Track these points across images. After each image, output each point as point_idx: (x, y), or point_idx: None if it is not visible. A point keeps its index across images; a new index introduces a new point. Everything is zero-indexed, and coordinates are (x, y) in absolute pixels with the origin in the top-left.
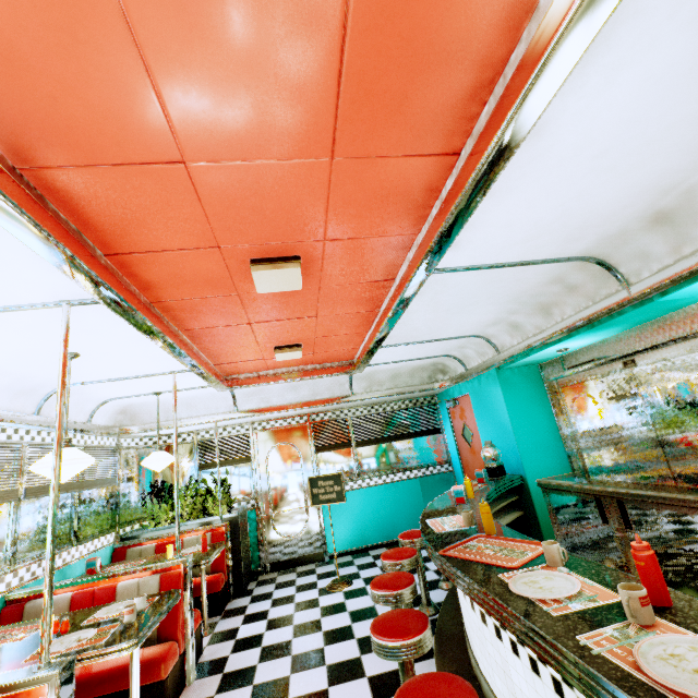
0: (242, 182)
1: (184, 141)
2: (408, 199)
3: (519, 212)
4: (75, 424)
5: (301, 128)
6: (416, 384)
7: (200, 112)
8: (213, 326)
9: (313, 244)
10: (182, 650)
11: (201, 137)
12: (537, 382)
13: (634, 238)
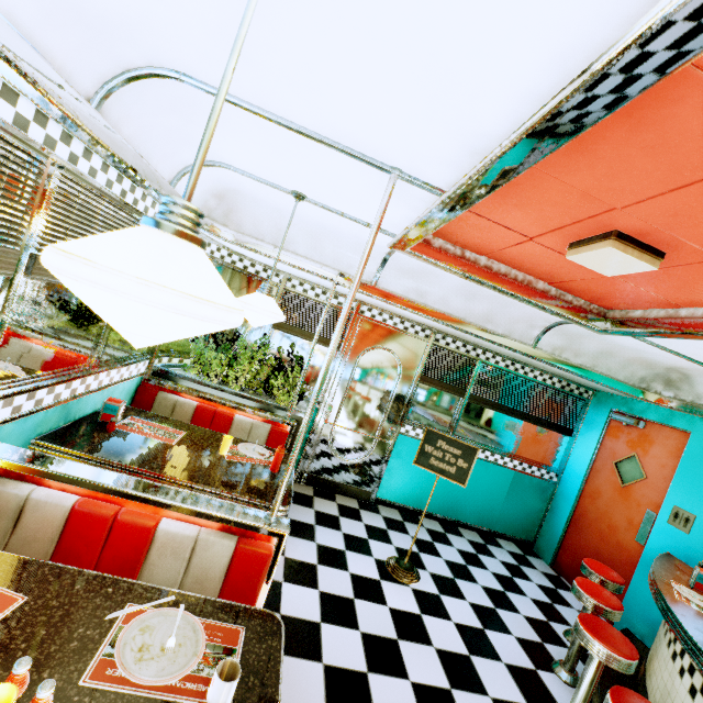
0: None
1: None
2: None
3: None
4: (153, 176)
5: None
6: (619, 378)
7: None
8: None
9: None
10: None
11: None
12: None
13: None
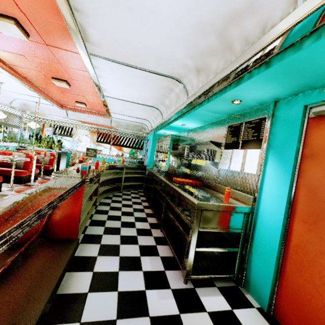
0: (41, 62)
1: (23, 53)
2: (89, 78)
3: (119, 90)
4: (5, 103)
5: (50, 59)
6: (134, 130)
7: (24, 51)
8: (49, 88)
9: (69, 79)
10: (29, 174)
11: (26, 54)
12: None
13: (161, 107)
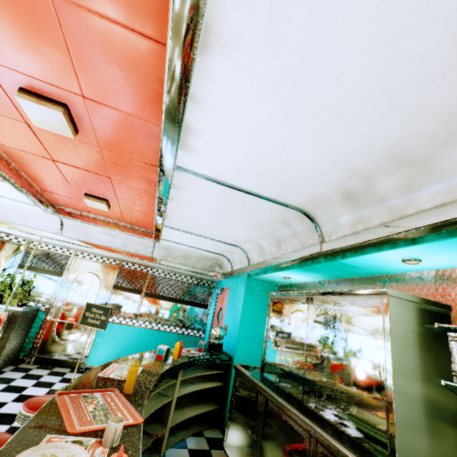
0: None
1: None
2: (146, 83)
3: (237, 138)
4: None
5: None
6: (199, 267)
7: None
8: (20, 149)
9: (75, 97)
10: None
11: None
12: None
13: (332, 206)
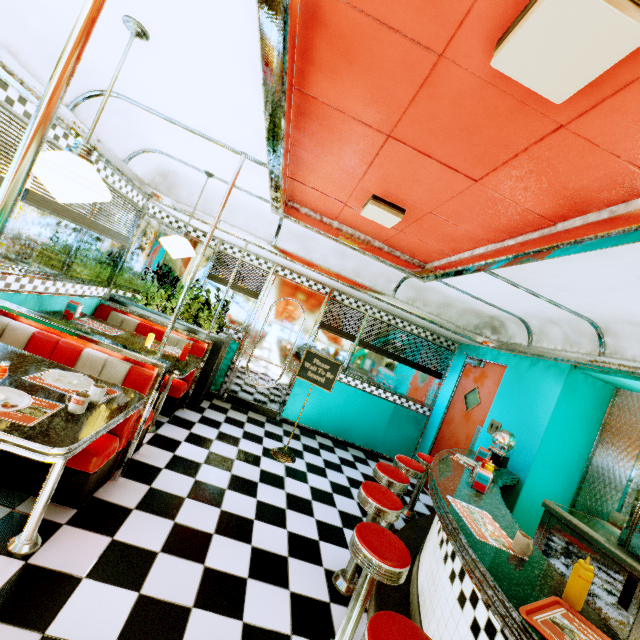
0: None
1: None
2: None
3: None
4: (110, 154)
5: None
6: (458, 325)
7: None
8: (340, 109)
9: None
10: (121, 448)
11: None
12: (601, 404)
13: None
